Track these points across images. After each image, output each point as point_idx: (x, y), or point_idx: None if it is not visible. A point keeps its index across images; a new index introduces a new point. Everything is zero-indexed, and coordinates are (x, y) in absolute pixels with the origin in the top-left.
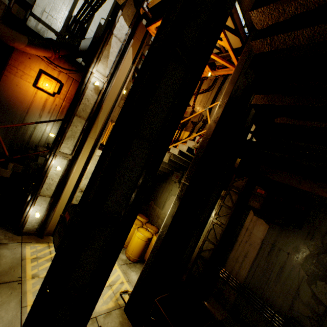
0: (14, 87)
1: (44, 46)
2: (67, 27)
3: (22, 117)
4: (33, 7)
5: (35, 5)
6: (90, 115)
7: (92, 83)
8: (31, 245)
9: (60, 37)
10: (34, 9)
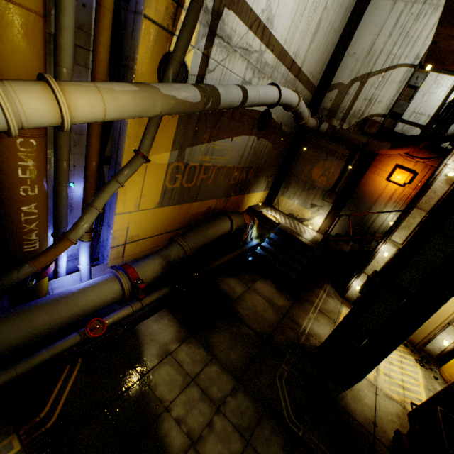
0: (369, 182)
1: (403, 145)
2: (435, 117)
3: (369, 206)
4: (403, 114)
5: (405, 112)
6: (432, 207)
7: (444, 174)
8: (347, 308)
9: (425, 129)
10: (403, 116)
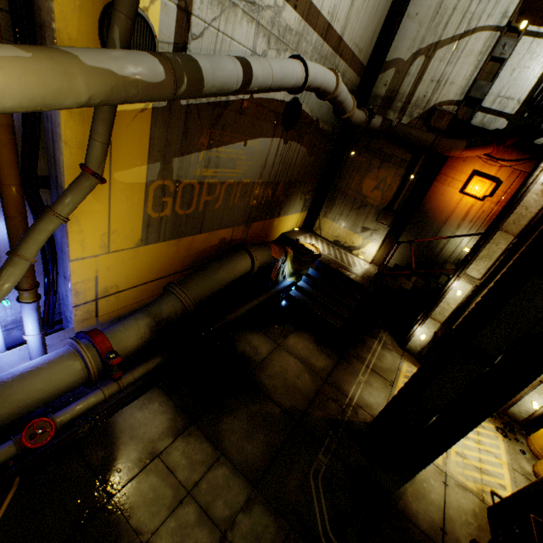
0: (438, 196)
1: (483, 144)
2: (528, 102)
3: (438, 228)
4: (484, 99)
5: (486, 96)
6: (523, 229)
7: (540, 182)
8: (408, 364)
9: (513, 120)
10: (484, 102)
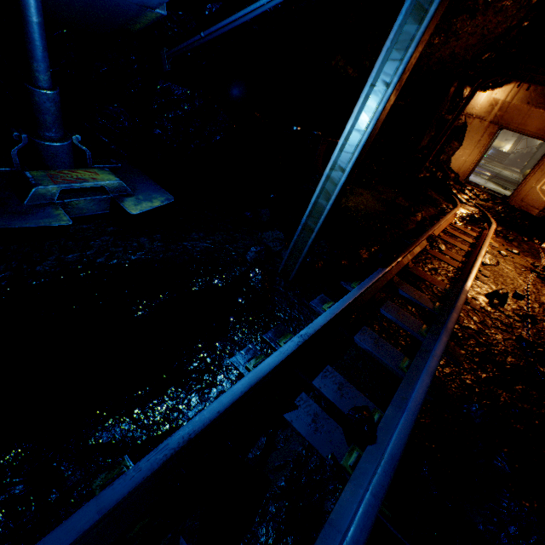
0: None
1: None
2: None
3: None
4: None
5: None
6: None
7: None
8: None
9: None
10: None
